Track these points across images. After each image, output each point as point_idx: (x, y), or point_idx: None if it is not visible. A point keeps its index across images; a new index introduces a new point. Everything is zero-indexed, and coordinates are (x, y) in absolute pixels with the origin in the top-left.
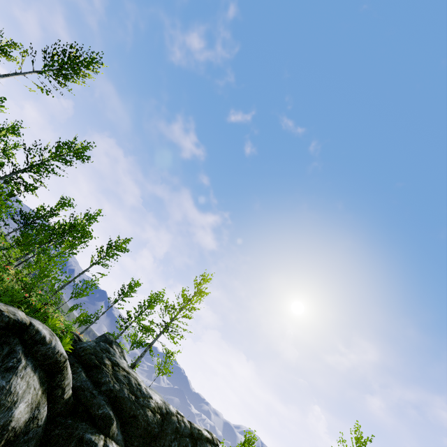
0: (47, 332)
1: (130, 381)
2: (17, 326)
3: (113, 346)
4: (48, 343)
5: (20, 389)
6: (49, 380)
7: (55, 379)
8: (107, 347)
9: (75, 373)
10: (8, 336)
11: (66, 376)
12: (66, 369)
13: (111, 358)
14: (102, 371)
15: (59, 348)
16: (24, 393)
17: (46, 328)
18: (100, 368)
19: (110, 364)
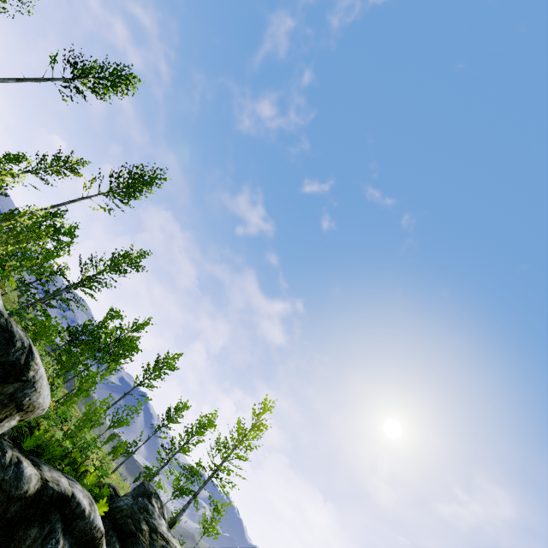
0: (86, 502)
1: None
2: (60, 499)
3: (152, 499)
4: (87, 516)
5: None
6: None
7: None
8: (145, 504)
9: (108, 544)
10: (50, 511)
11: None
12: (101, 545)
13: (149, 521)
14: (138, 541)
15: (97, 522)
16: None
17: (86, 495)
18: (136, 536)
19: (147, 529)
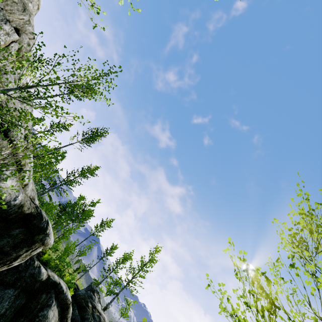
0: (65, 287)
1: (100, 319)
2: (54, 284)
3: (95, 293)
4: (65, 293)
5: (51, 316)
6: (62, 313)
7: (64, 313)
8: (91, 294)
9: (73, 310)
10: (50, 288)
11: (69, 311)
12: (70, 308)
13: (92, 302)
14: (86, 310)
15: (69, 296)
16: (52, 318)
17: (64, 284)
18: (85, 308)
19: (91, 306)
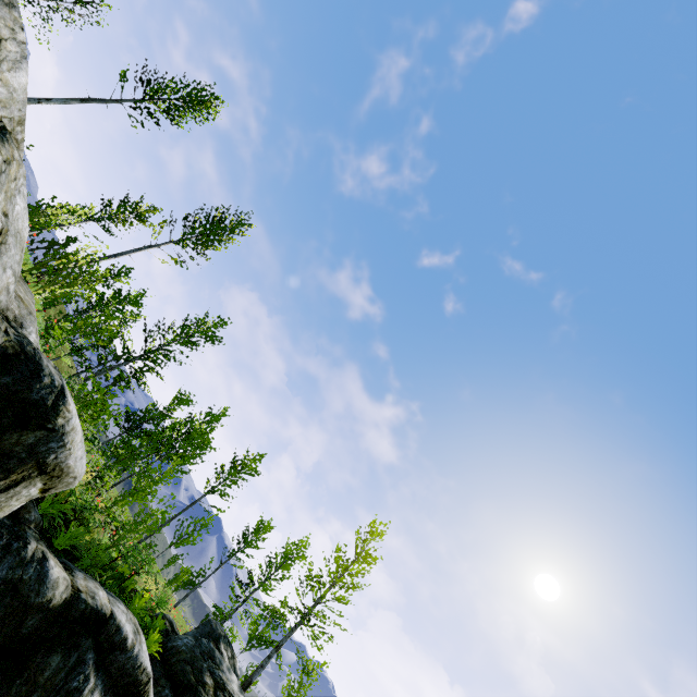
0: (130, 629)
1: None
2: (94, 618)
3: (220, 644)
4: (129, 649)
5: None
6: None
7: None
8: (211, 648)
9: (158, 696)
10: (80, 634)
11: None
12: (147, 695)
13: (215, 672)
14: None
15: (143, 659)
16: None
17: (130, 619)
18: (196, 692)
19: (211, 684)
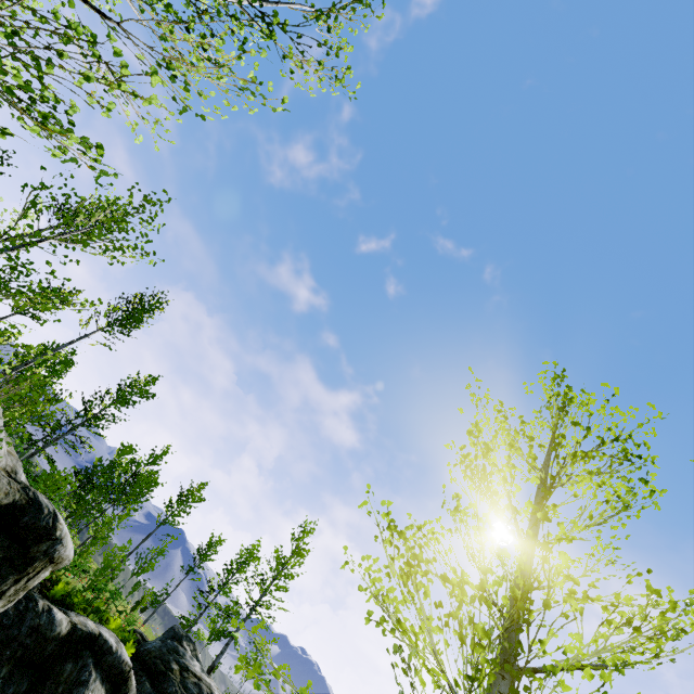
0: (113, 640)
1: (201, 690)
2: (89, 638)
3: (183, 642)
4: (115, 652)
5: None
6: (115, 693)
7: (120, 691)
8: (175, 646)
9: (139, 683)
10: (82, 649)
11: (130, 687)
12: (131, 679)
13: (179, 661)
14: (168, 678)
15: (125, 657)
16: None
17: (112, 635)
18: (166, 675)
19: (177, 668)
